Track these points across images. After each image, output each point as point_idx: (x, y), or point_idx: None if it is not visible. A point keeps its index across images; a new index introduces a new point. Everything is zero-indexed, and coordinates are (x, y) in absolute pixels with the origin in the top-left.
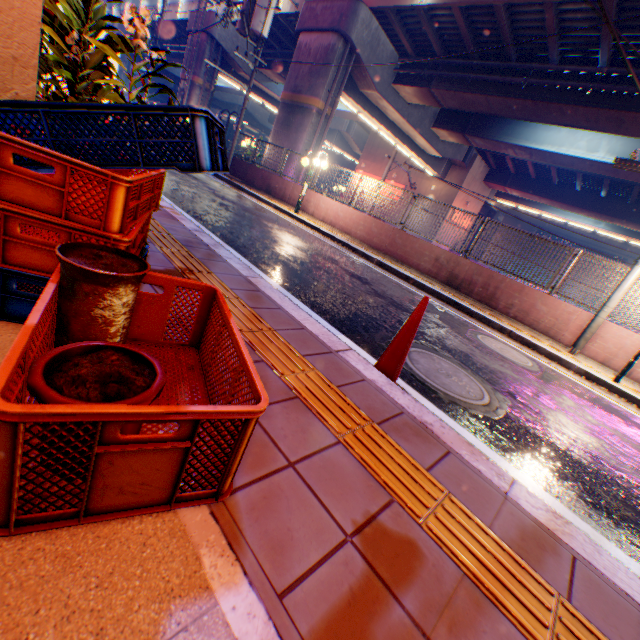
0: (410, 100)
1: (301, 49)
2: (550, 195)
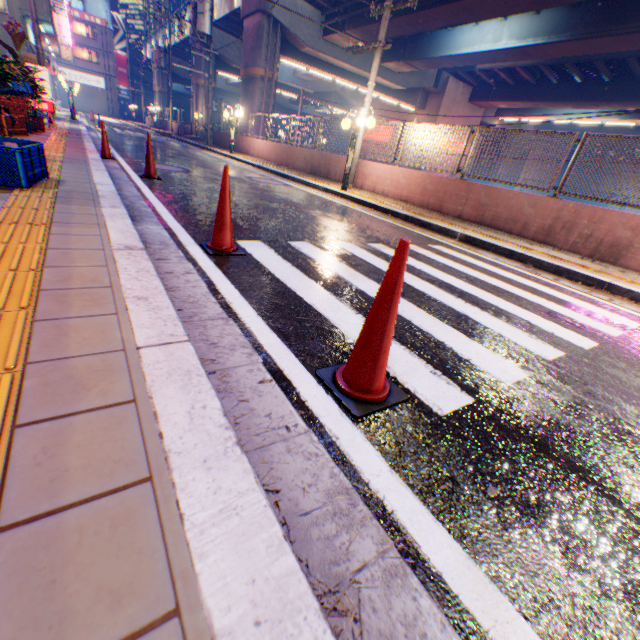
0: (344, 46)
1: (245, 33)
2: (530, 97)
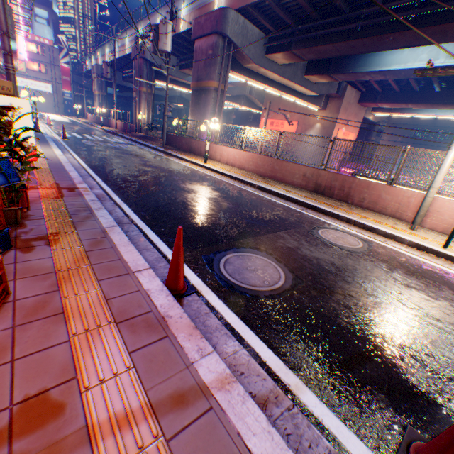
0: (281, 62)
1: (197, 51)
2: (414, 100)
